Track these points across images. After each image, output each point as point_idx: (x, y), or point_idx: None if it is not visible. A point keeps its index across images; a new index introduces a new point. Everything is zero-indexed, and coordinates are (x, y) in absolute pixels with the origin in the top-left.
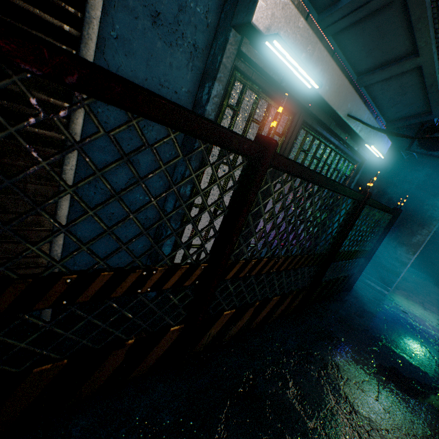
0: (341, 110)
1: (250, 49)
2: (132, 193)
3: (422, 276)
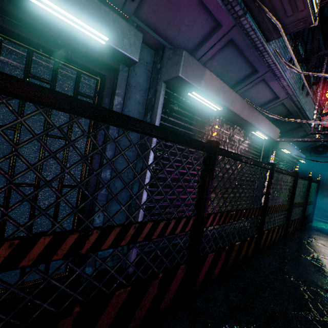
0: (292, 154)
1: (273, 149)
2: None
3: None
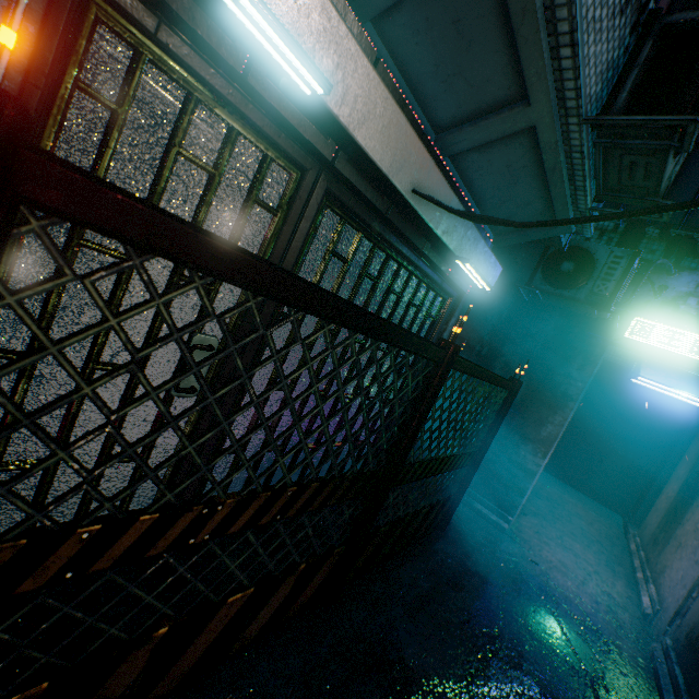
0: (401, 179)
1: None
2: None
3: (559, 485)
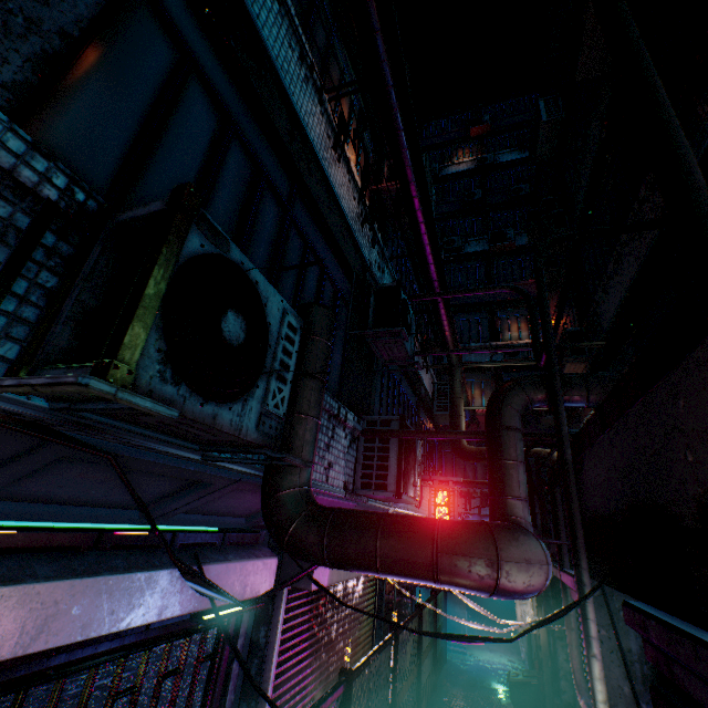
0: None
1: None
2: None
3: (479, 618)
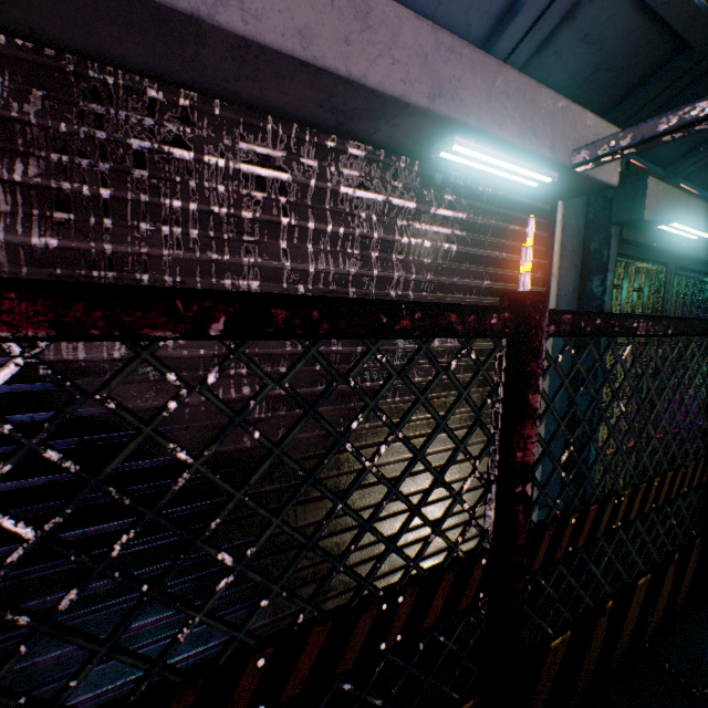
0: None
1: (628, 233)
2: None
3: None
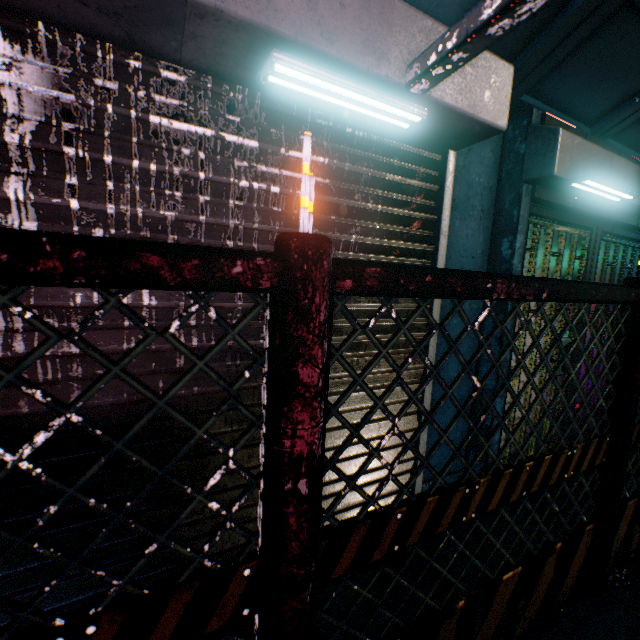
0: None
1: (542, 193)
2: (446, 373)
3: None
